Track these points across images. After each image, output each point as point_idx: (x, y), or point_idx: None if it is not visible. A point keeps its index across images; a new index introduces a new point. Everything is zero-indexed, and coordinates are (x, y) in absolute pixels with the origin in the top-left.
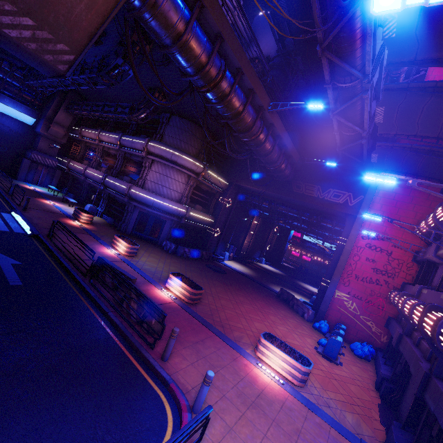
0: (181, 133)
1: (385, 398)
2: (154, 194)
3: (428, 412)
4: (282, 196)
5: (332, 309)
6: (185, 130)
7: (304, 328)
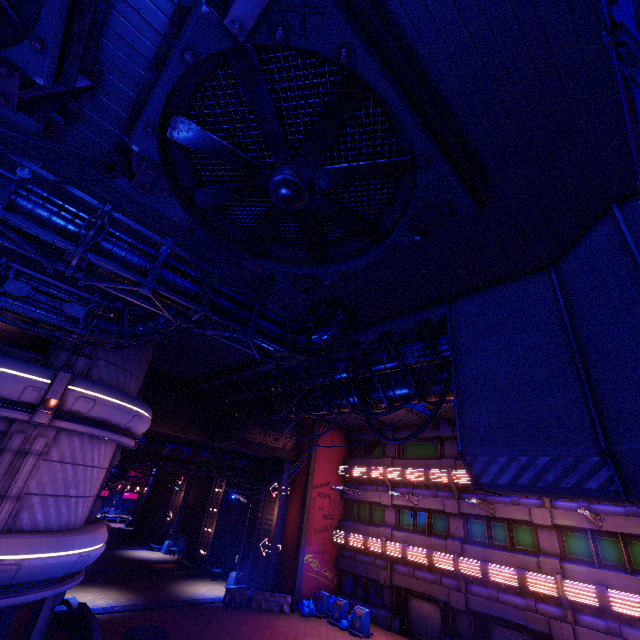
0: (135, 358)
1: (400, 631)
2: (75, 534)
3: (472, 615)
4: (221, 444)
5: (304, 580)
6: (141, 351)
7: (312, 624)
